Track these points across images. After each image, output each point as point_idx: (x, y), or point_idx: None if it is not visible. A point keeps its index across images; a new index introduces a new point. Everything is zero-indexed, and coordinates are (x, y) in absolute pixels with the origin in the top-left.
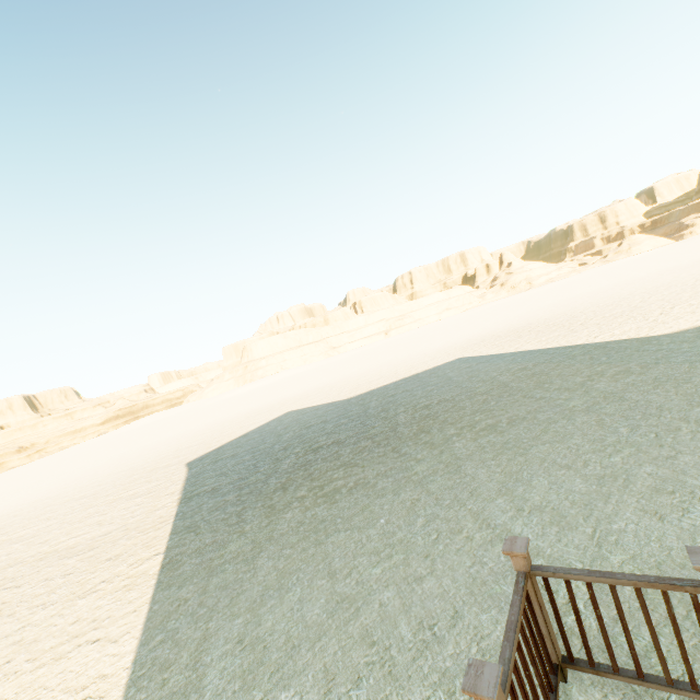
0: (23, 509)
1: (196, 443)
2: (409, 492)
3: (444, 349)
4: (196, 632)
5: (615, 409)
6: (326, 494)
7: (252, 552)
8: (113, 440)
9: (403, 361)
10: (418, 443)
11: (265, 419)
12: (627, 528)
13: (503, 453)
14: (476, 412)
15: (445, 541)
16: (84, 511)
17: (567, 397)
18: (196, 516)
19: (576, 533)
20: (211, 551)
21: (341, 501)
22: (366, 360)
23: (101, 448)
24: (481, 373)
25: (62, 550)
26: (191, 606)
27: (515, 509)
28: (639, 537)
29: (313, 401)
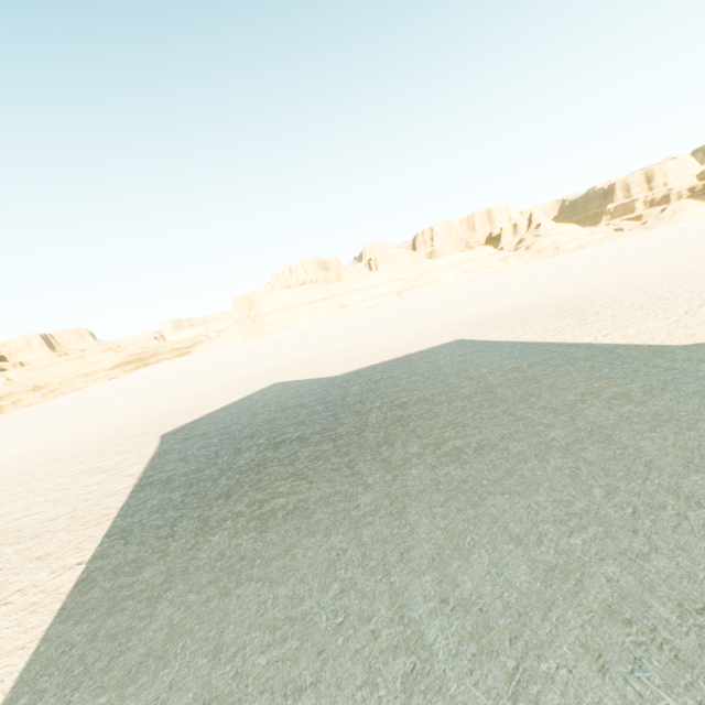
0: (10, 463)
1: (181, 408)
2: (340, 536)
3: (447, 324)
4: (57, 704)
5: (597, 455)
6: (261, 516)
7: (160, 588)
8: (119, 387)
9: (403, 333)
10: (376, 459)
11: (251, 389)
12: (556, 675)
13: (456, 497)
14: (448, 425)
15: (348, 632)
16: (53, 480)
17: (549, 423)
18: (136, 516)
19: (495, 664)
20: (126, 574)
21: (271, 531)
22: (371, 325)
23: (105, 397)
24: (472, 366)
25: (10, 532)
26: (72, 658)
27: (440, 597)
28: (567, 698)
29: (302, 374)
